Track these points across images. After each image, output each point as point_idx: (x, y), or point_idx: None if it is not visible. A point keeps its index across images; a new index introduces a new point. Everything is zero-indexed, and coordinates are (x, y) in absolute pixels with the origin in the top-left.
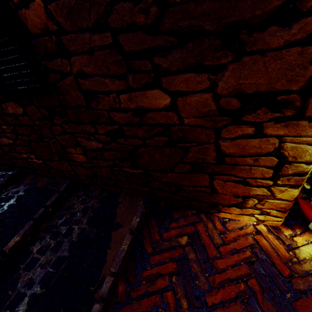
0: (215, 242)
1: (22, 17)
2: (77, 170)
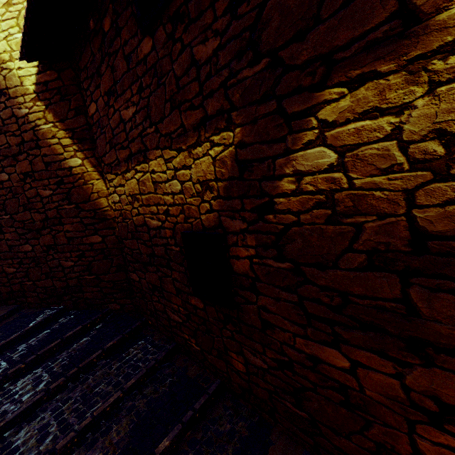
0: None
1: (231, 261)
2: (232, 375)
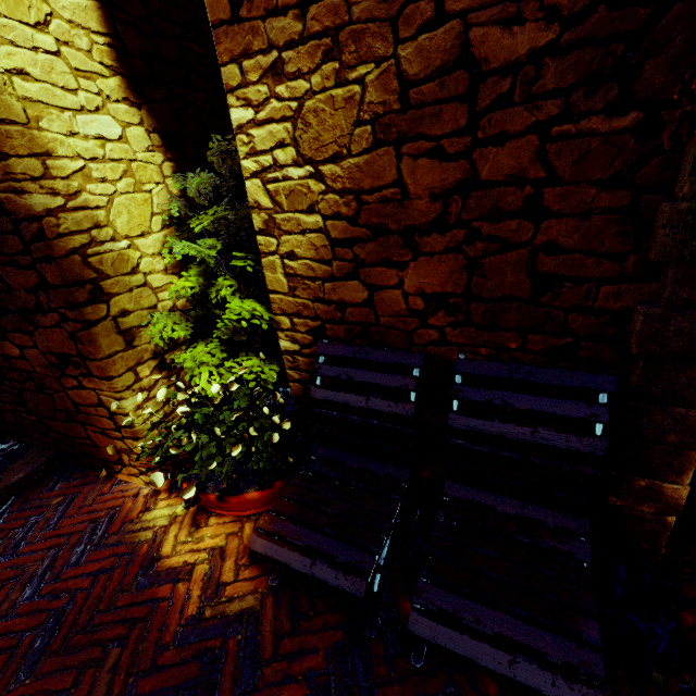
0: (85, 503)
1: None
2: None
